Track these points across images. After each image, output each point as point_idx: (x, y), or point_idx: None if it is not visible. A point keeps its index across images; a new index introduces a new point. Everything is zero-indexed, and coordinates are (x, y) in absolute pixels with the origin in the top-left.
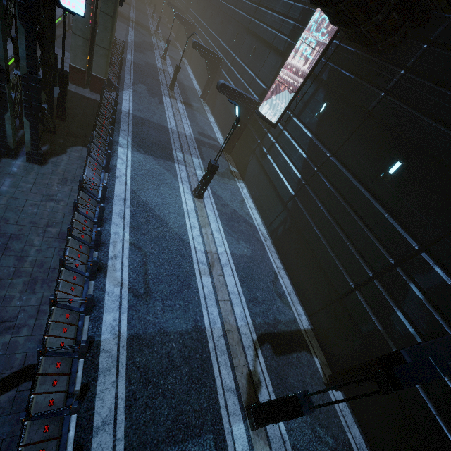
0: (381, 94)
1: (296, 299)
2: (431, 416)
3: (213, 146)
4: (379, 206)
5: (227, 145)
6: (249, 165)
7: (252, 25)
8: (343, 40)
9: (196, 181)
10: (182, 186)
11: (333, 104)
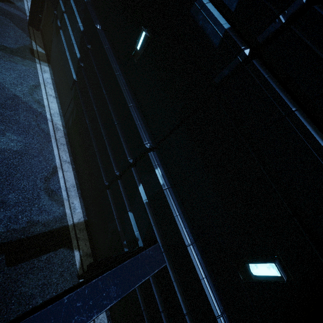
0: None
1: (75, 193)
2: (140, 311)
3: (10, 14)
4: (127, 94)
5: (31, 16)
6: (52, 44)
7: None
8: None
9: None
10: None
11: None
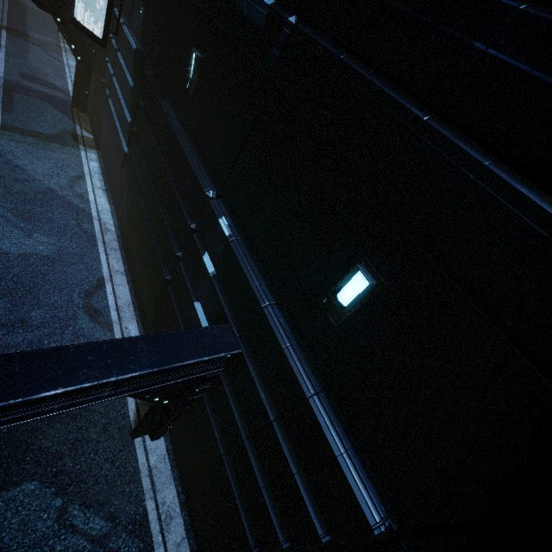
0: None
1: (131, 315)
2: (219, 456)
3: (49, 96)
4: (183, 139)
5: (75, 95)
6: (101, 123)
7: None
8: None
9: None
10: None
11: None
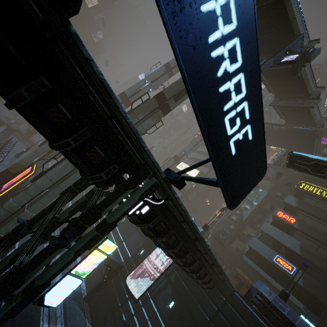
0: (208, 318)
1: None
2: None
3: (76, 294)
4: None
5: (89, 294)
6: (105, 325)
7: None
8: None
9: None
10: None
11: (178, 304)
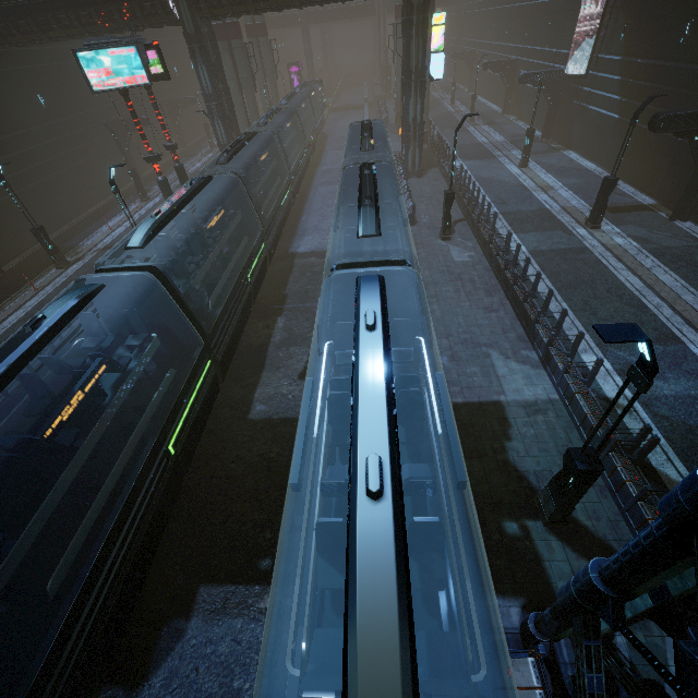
0: None
1: (640, 194)
2: None
3: None
4: (683, 65)
5: (544, 130)
6: (571, 131)
7: (541, 7)
8: None
9: (519, 161)
10: (508, 166)
11: (633, 19)
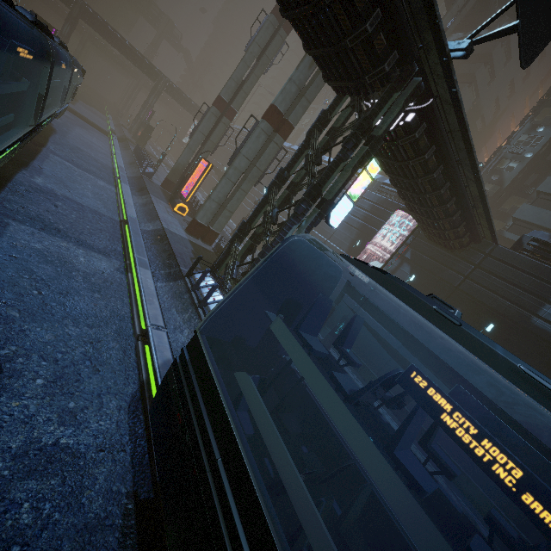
0: (462, 277)
1: None
2: None
3: None
4: None
5: None
6: (335, 314)
7: None
8: (417, 236)
9: None
10: None
11: (421, 277)
